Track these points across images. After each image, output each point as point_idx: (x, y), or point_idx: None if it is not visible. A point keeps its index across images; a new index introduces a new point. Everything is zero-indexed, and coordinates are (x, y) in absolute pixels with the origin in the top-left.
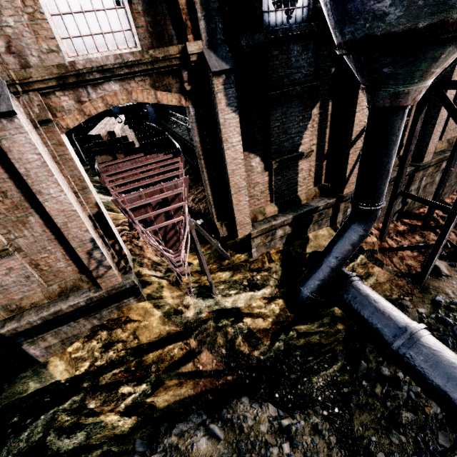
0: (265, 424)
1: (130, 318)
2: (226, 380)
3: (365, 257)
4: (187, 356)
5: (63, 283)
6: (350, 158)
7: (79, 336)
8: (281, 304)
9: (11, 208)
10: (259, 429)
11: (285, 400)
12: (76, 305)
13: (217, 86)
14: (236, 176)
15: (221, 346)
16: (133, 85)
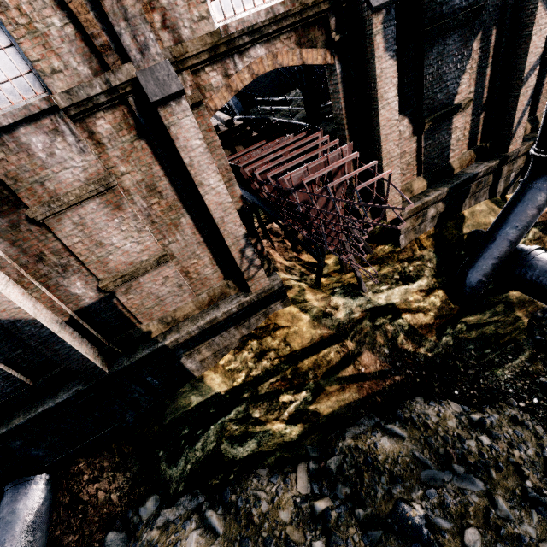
0: (452, 420)
1: (278, 325)
2: (393, 380)
3: (539, 230)
4: (345, 359)
5: (211, 291)
6: (519, 103)
7: (229, 348)
8: (442, 296)
9: (166, 210)
10: (447, 425)
11: (468, 396)
12: (228, 313)
13: (376, 26)
14: (389, 142)
15: (382, 346)
16: (278, 46)
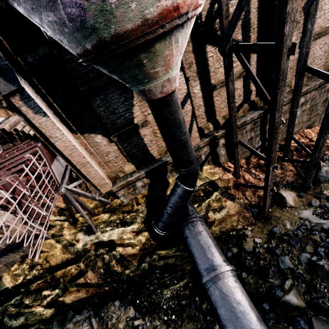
0: (123, 323)
1: (42, 250)
2: (104, 289)
3: (220, 193)
4: (80, 274)
5: None
6: None
7: (15, 261)
8: (147, 235)
9: None
10: (118, 326)
11: (142, 306)
12: (0, 248)
13: (17, 102)
14: (75, 157)
15: (100, 268)
16: None
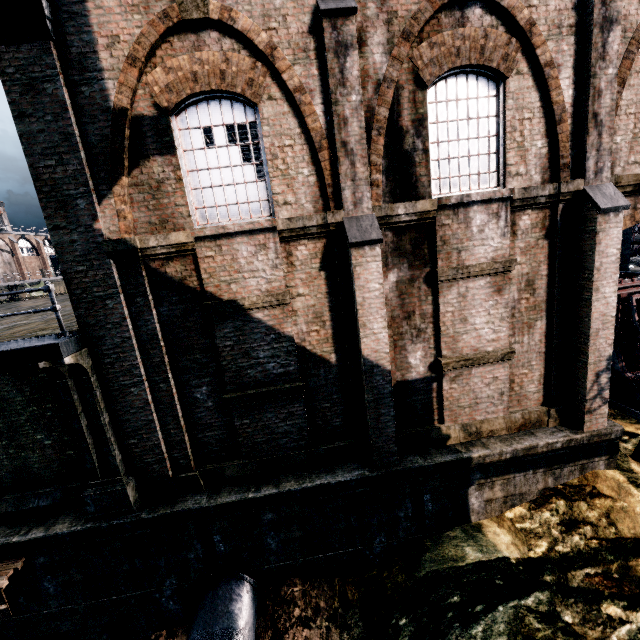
0: None
1: (598, 490)
2: None
3: None
4: None
5: (526, 413)
6: None
7: (524, 498)
8: None
9: (529, 308)
10: None
11: None
12: (550, 446)
13: None
14: None
15: None
16: None
